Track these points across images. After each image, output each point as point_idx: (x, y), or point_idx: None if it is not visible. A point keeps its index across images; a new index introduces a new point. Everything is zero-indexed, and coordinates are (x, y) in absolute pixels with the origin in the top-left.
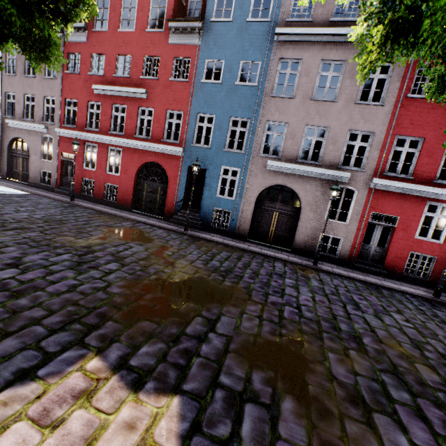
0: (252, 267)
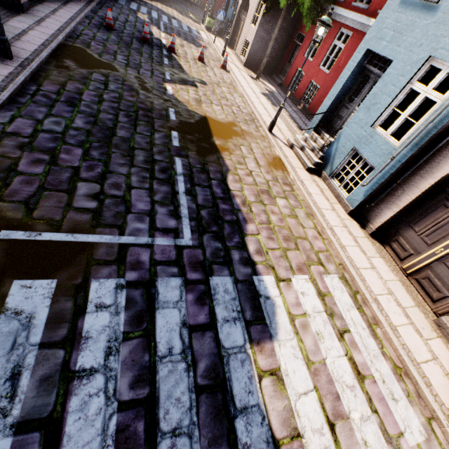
0: (171, 0)
